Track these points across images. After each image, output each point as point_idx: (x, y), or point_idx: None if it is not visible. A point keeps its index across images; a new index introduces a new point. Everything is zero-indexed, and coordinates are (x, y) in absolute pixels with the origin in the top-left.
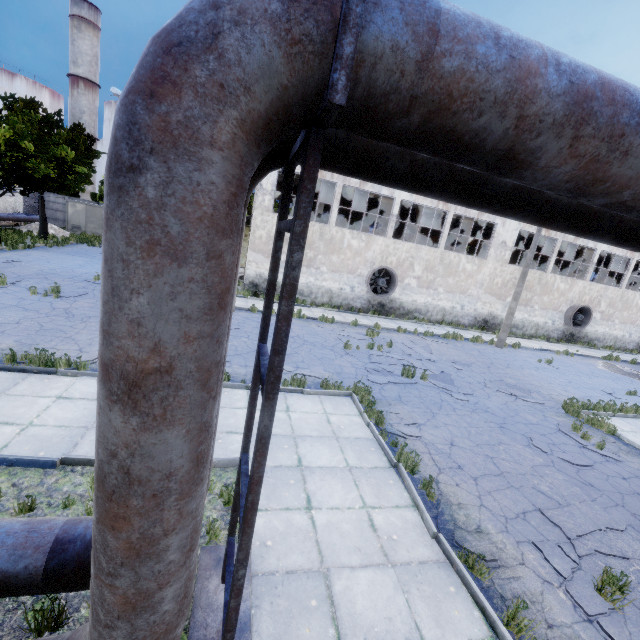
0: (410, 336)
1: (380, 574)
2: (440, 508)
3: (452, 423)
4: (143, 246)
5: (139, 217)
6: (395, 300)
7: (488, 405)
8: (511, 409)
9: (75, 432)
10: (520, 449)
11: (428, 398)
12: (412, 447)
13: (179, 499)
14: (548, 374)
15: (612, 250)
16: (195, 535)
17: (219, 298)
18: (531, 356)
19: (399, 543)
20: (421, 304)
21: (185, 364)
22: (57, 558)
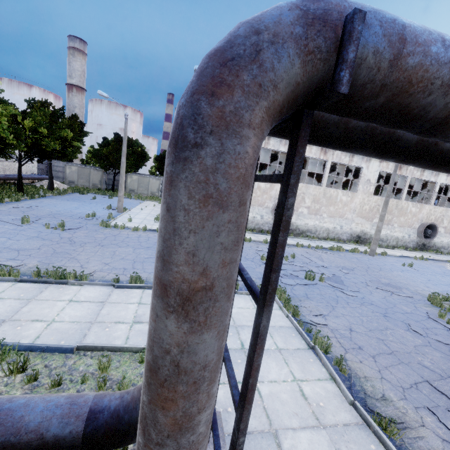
0: (306, 249)
1: (316, 434)
2: (352, 380)
3: (348, 313)
4: (200, 199)
5: (199, 178)
6: (292, 224)
7: (372, 299)
8: (389, 302)
9: (84, 326)
10: (402, 333)
11: (327, 295)
12: (322, 333)
13: (209, 384)
14: (411, 274)
15: (449, 182)
16: (212, 411)
17: (241, 233)
18: (396, 261)
19: (325, 409)
20: (311, 226)
21: (221, 283)
22: (92, 425)
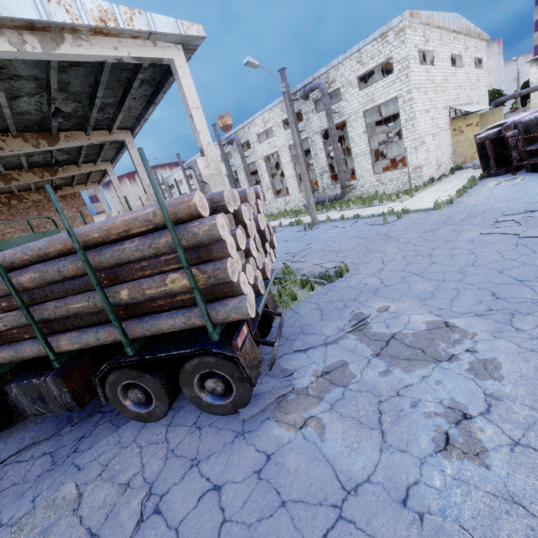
0: None
1: None
2: None
3: None
4: None
5: None
6: None
7: None
8: None
9: None
10: None
11: None
12: None
13: None
14: None
15: None
16: None
17: None
18: None
19: None
20: None
21: None
22: None
